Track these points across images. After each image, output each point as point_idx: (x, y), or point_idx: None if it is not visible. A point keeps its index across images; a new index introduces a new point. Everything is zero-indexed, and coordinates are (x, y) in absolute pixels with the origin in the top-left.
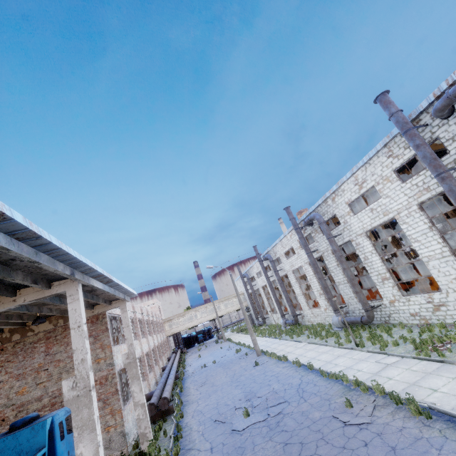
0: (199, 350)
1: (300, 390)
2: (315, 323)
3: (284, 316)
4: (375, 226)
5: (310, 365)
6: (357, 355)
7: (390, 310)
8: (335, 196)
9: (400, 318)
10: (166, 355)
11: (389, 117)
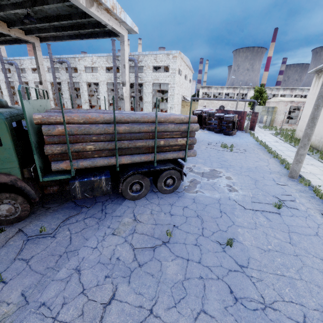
0: None
1: None
2: None
3: None
4: (92, 82)
5: None
6: None
7: None
8: (81, 59)
9: None
10: None
11: (112, 49)
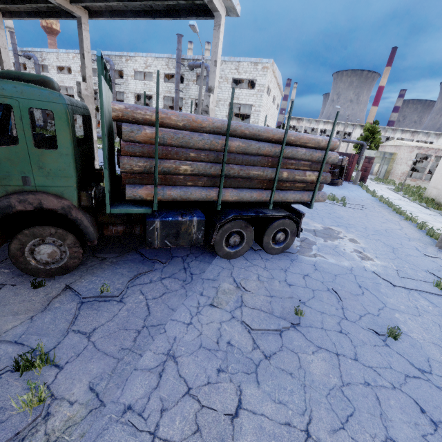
0: None
1: None
2: None
3: None
4: (142, 93)
5: None
6: None
7: None
8: (130, 59)
9: None
10: None
11: (177, 49)
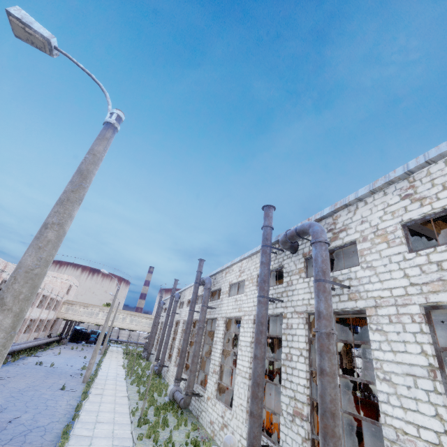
0: (72, 348)
1: (27, 431)
2: (170, 382)
3: (158, 361)
4: (231, 316)
5: (76, 415)
6: (121, 431)
7: (204, 406)
8: (228, 271)
9: (205, 419)
10: (35, 334)
11: (261, 227)
